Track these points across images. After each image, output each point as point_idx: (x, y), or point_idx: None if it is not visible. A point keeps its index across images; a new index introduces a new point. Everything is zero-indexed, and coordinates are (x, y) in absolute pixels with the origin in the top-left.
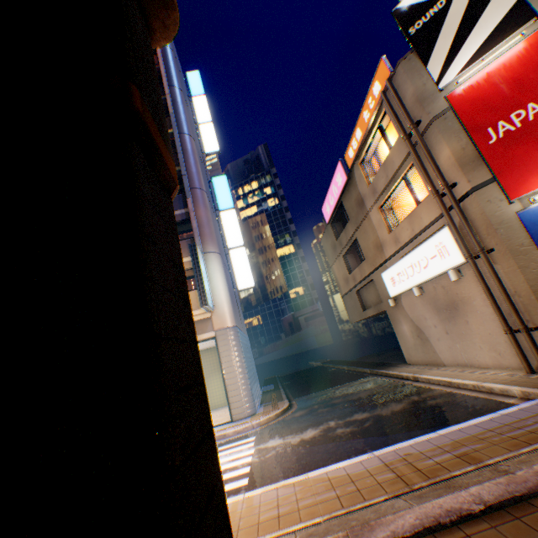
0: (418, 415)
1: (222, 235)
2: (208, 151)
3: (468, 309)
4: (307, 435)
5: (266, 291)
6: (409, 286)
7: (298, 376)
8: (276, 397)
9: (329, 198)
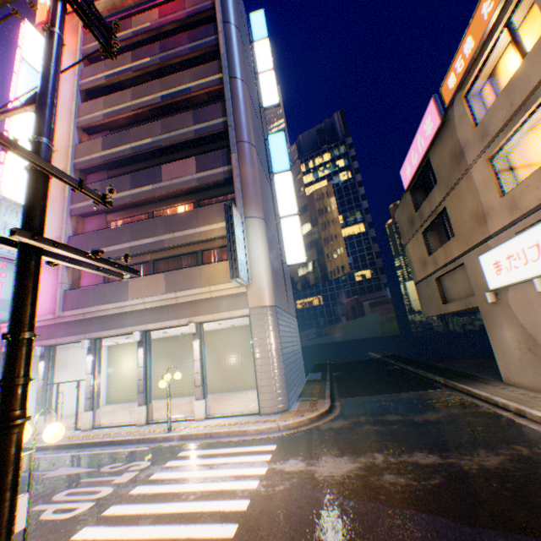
0: (535, 496)
1: (274, 202)
2: (266, 105)
3: None
4: (339, 468)
5: (325, 270)
6: (527, 275)
7: (351, 367)
8: (318, 391)
9: (411, 156)
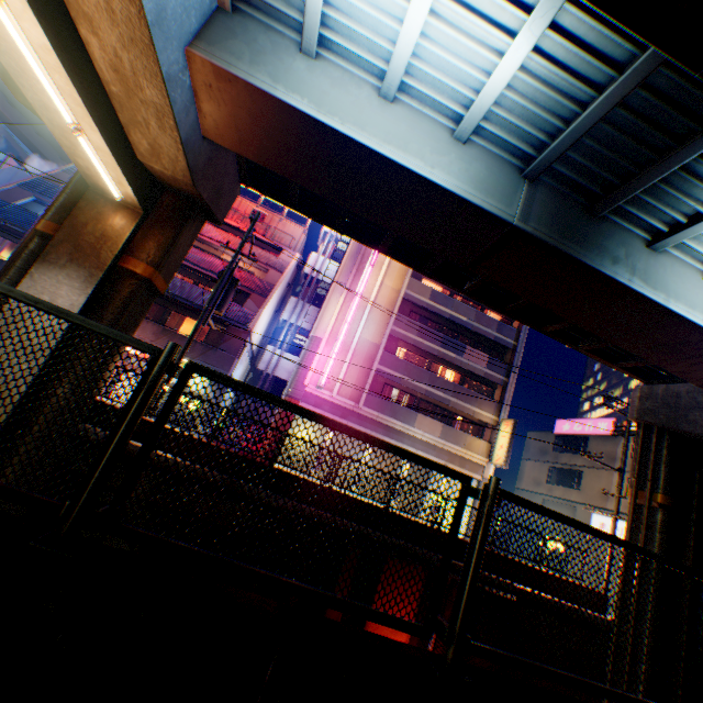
0: None
1: None
2: None
3: None
4: None
5: None
6: None
7: None
8: None
9: (576, 424)
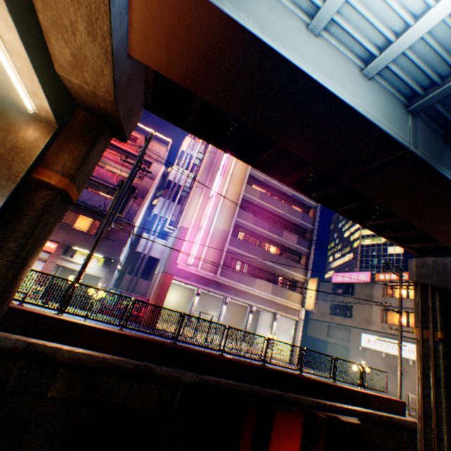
0: None
1: None
2: None
3: (407, 376)
4: None
5: None
6: (379, 349)
7: None
8: None
9: (346, 276)
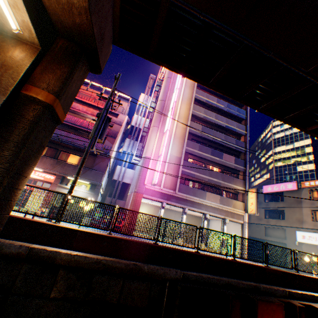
0: None
1: None
2: None
3: None
4: None
5: None
6: (314, 243)
7: None
8: None
9: (274, 186)
